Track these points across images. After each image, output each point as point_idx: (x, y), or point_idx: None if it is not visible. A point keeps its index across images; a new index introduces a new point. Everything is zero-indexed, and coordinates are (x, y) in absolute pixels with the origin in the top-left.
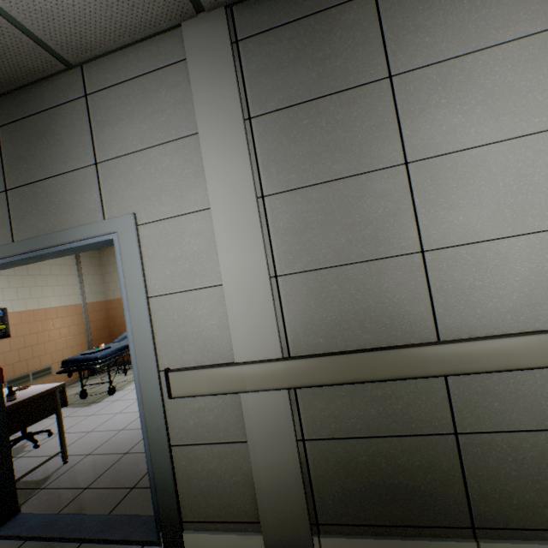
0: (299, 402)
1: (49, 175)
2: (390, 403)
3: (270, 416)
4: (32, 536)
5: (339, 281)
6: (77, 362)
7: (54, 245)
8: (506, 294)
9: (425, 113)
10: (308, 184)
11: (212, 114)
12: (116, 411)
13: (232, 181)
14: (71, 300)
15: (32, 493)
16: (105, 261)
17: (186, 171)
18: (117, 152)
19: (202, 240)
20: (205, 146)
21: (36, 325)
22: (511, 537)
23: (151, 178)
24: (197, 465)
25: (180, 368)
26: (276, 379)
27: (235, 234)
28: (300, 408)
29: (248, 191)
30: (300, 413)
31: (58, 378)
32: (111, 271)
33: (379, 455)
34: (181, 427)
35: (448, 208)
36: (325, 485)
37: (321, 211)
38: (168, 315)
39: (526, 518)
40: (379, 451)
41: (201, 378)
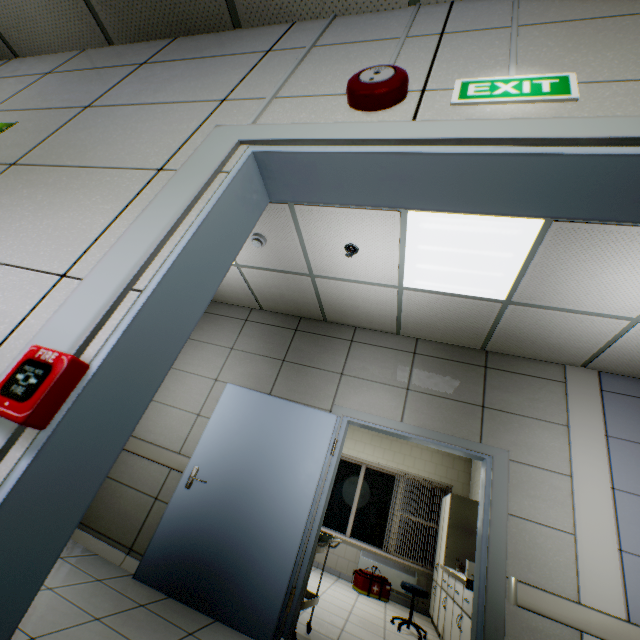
0: None
1: None
2: None
3: None
4: None
5: None
6: None
7: None
8: (158, 426)
9: (185, 354)
10: None
11: None
12: None
13: None
14: None
15: None
16: None
17: None
18: None
19: None
20: None
21: None
22: (85, 530)
23: None
24: None
25: None
26: None
27: None
28: None
29: None
30: None
31: None
32: None
33: None
34: None
35: (167, 388)
36: None
37: None
38: None
39: (96, 523)
40: None
41: None
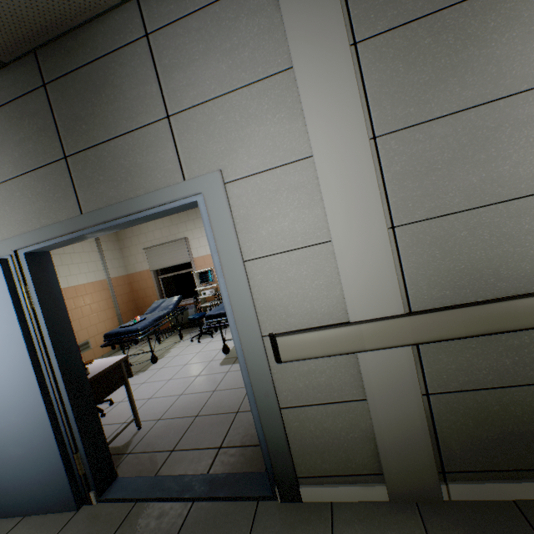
0: (422, 357)
1: (113, 136)
2: (528, 352)
3: (391, 373)
4: (142, 498)
5: (469, 226)
6: (119, 335)
7: (130, 213)
8: None
9: None
10: (431, 118)
11: (310, 42)
12: (166, 378)
13: (338, 121)
14: (96, 277)
15: (120, 458)
16: (122, 236)
17: (278, 116)
18: (192, 101)
19: (302, 193)
20: (302, 83)
21: (69, 303)
22: None
23: (235, 128)
24: (309, 425)
25: (287, 332)
26: (399, 336)
27: (344, 183)
28: (423, 363)
29: (359, 132)
30: (424, 368)
31: (96, 352)
32: (129, 245)
33: (514, 404)
34: (290, 390)
35: None
36: (452, 436)
37: (447, 148)
38: (267, 278)
39: None
40: (514, 400)
41: (313, 341)
